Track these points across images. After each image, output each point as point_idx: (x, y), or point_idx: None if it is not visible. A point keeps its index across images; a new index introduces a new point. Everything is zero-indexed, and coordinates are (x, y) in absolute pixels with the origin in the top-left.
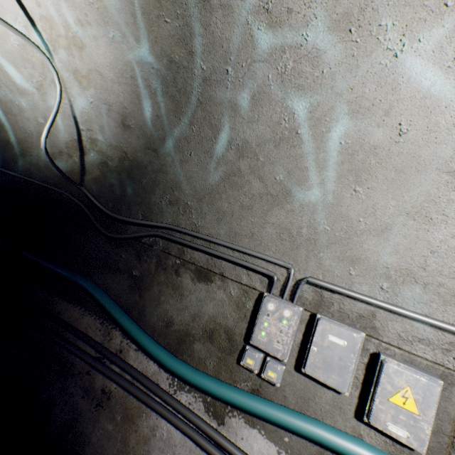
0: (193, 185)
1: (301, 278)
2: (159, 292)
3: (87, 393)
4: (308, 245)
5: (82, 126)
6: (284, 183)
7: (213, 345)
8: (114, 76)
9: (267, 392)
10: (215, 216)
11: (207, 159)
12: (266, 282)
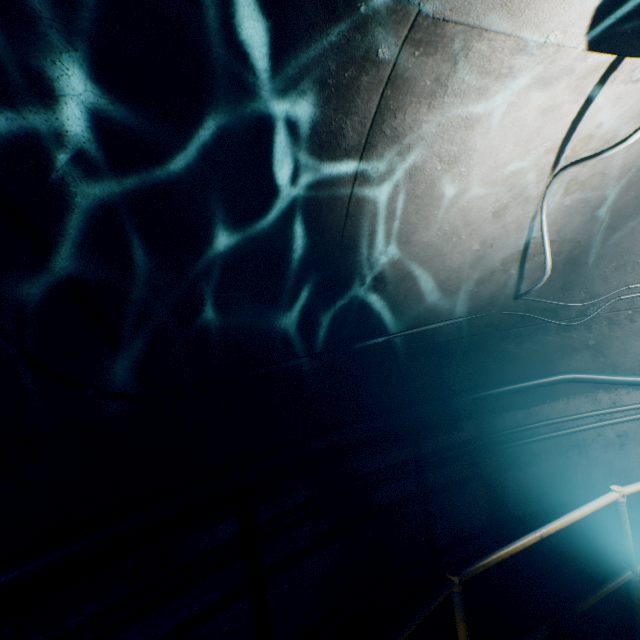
0: None
1: None
2: (621, 344)
3: (605, 447)
4: None
5: (535, 234)
6: None
7: None
8: (618, 173)
9: None
10: None
11: None
12: None
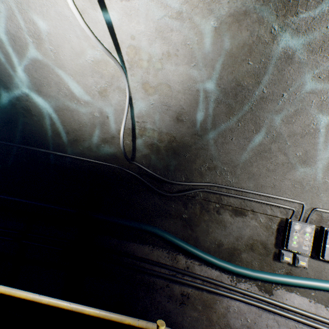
0: (229, 157)
1: (308, 208)
2: (207, 226)
3: (170, 298)
4: (313, 190)
5: (137, 119)
6: (301, 156)
7: (254, 253)
8: (181, 88)
9: (296, 272)
10: (245, 176)
11: (245, 142)
12: (284, 212)
